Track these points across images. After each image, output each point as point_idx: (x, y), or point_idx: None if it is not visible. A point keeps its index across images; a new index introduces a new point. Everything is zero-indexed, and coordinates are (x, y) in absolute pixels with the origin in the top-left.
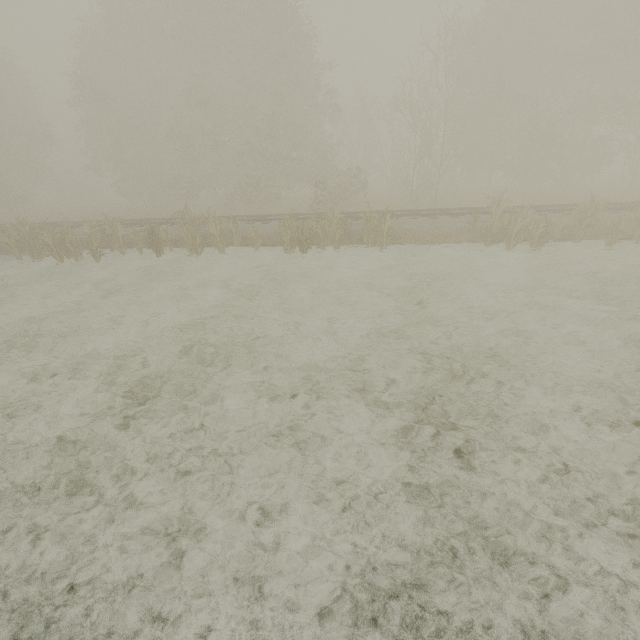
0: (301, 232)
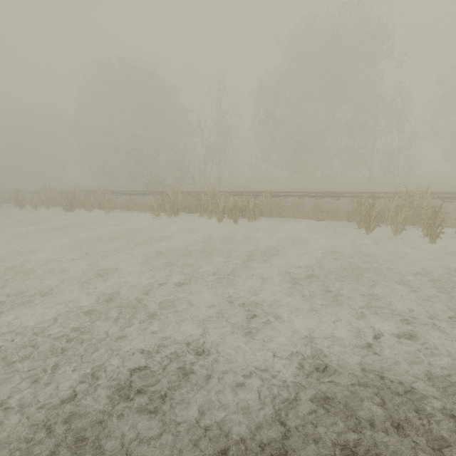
0: (68, 200)
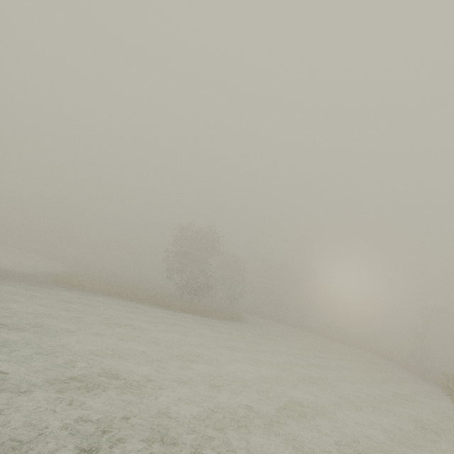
0: None
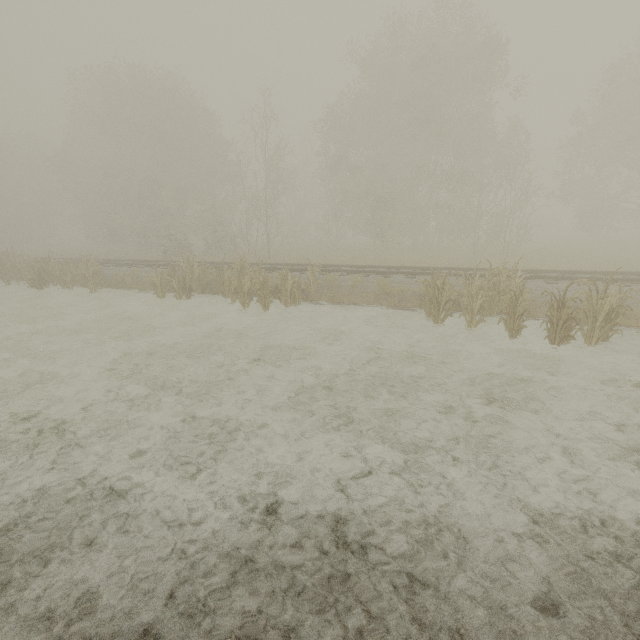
0: (35, 272)
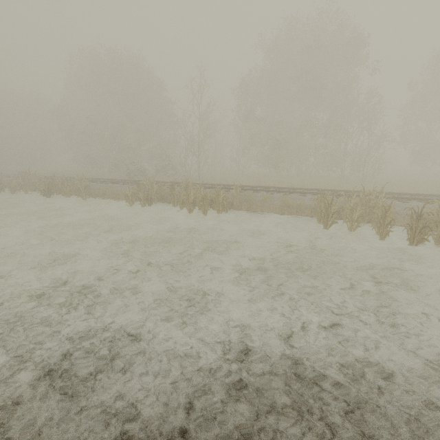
0: (45, 186)
